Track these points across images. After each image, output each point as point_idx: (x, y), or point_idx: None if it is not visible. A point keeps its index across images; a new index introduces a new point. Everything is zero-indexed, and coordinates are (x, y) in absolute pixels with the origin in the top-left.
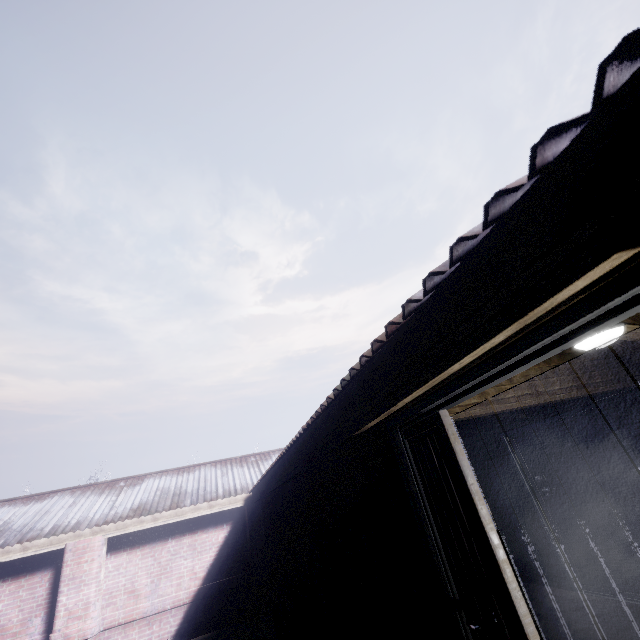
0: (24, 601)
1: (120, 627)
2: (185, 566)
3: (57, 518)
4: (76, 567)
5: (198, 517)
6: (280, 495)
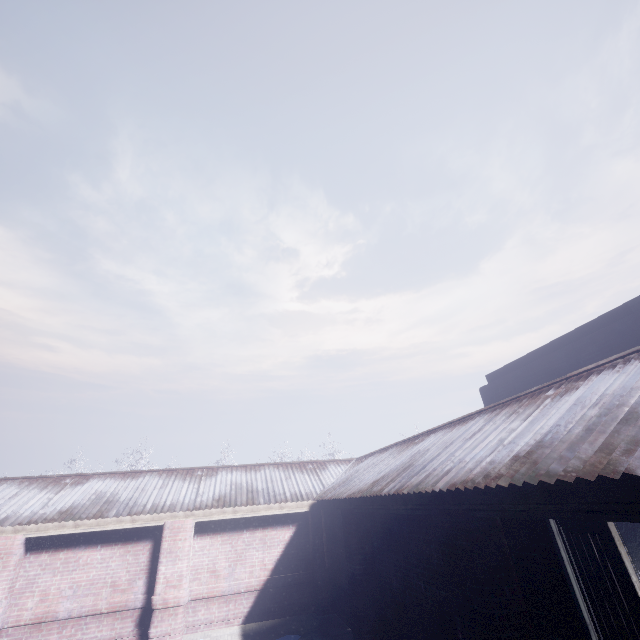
0: (130, 564)
1: (203, 600)
2: (257, 557)
3: (153, 497)
4: (172, 543)
5: (268, 515)
6: (364, 515)
